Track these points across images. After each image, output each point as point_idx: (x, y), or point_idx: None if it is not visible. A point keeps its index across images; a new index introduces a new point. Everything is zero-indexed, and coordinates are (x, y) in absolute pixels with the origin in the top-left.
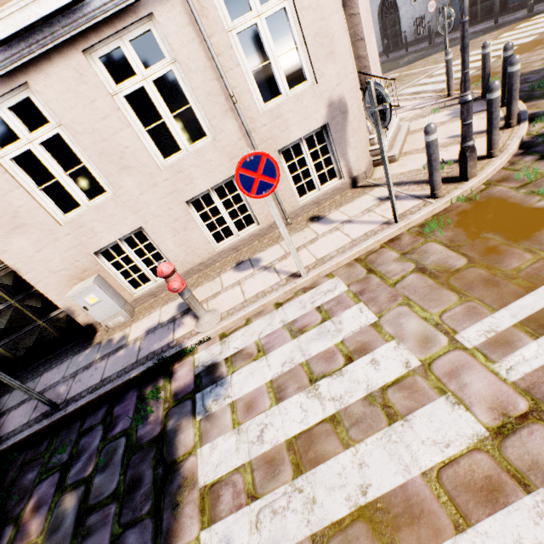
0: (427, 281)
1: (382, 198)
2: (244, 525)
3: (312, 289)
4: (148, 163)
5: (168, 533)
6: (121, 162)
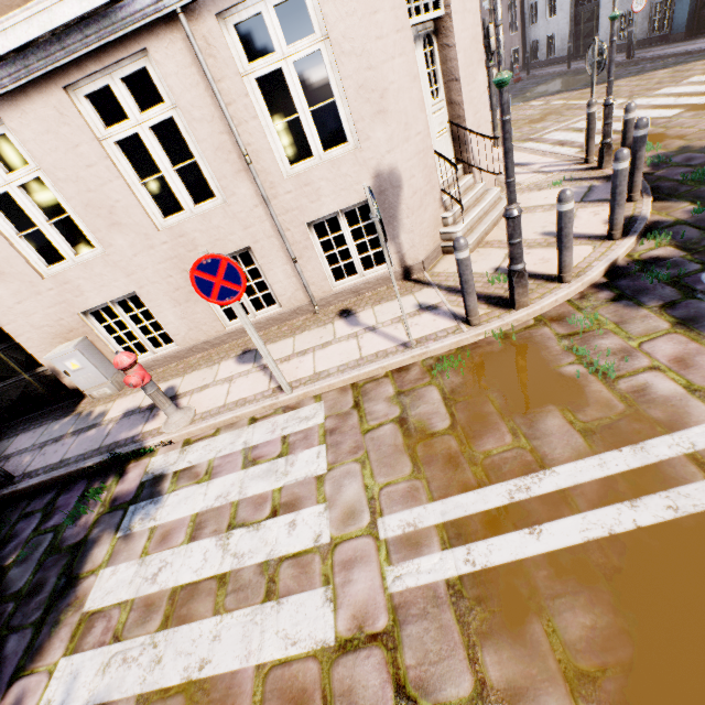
0: (397, 439)
1: (422, 306)
2: (96, 664)
3: (293, 410)
4: (143, 222)
5: (38, 649)
6: (110, 217)
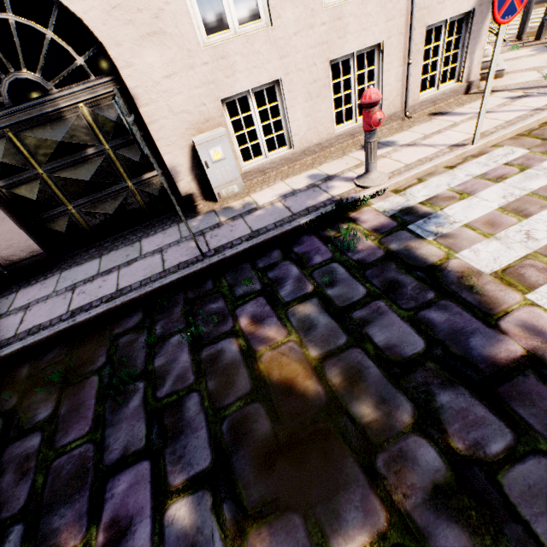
0: None
1: (512, 97)
2: None
3: (483, 155)
4: None
5: (482, 303)
6: None
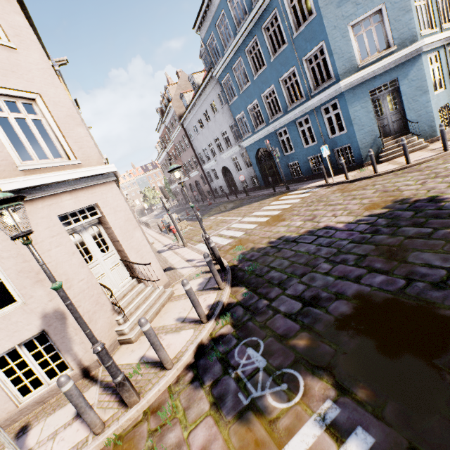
0: None
1: None
2: None
3: None
4: None
5: None
6: None
